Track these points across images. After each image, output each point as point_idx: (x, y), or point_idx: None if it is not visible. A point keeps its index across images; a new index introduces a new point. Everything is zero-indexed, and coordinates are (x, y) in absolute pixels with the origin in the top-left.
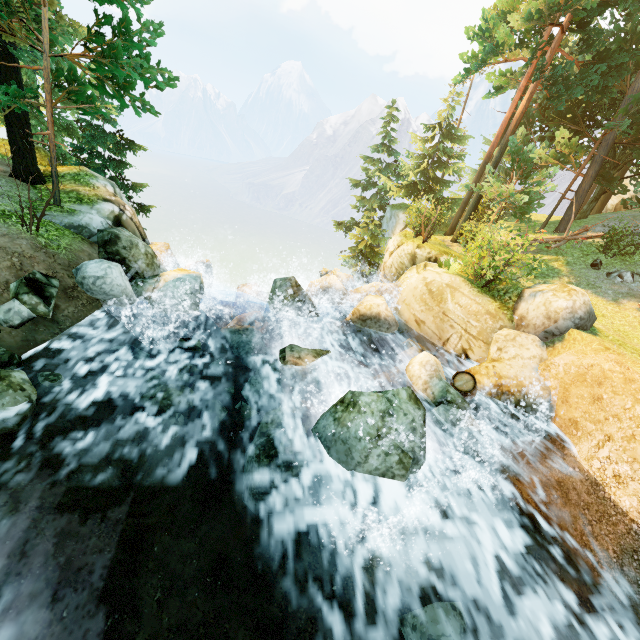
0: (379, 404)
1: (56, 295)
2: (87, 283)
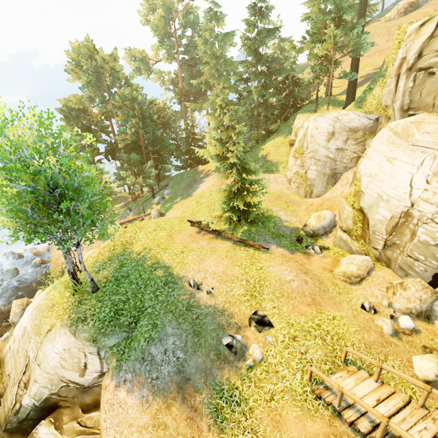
0: None
1: None
2: None
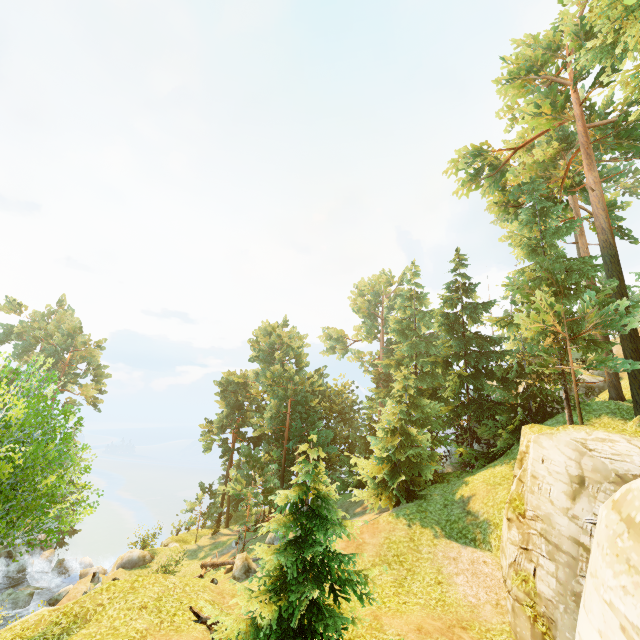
0: (10, 590)
1: None
2: None
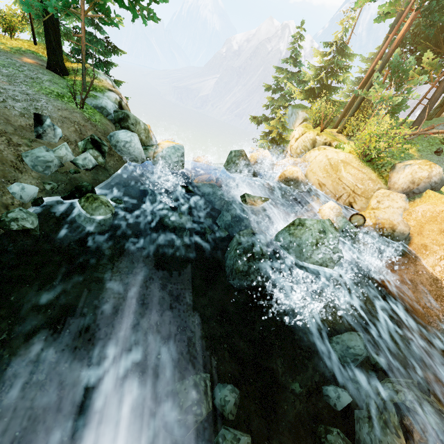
0: (318, 225)
1: (107, 151)
2: (119, 145)
